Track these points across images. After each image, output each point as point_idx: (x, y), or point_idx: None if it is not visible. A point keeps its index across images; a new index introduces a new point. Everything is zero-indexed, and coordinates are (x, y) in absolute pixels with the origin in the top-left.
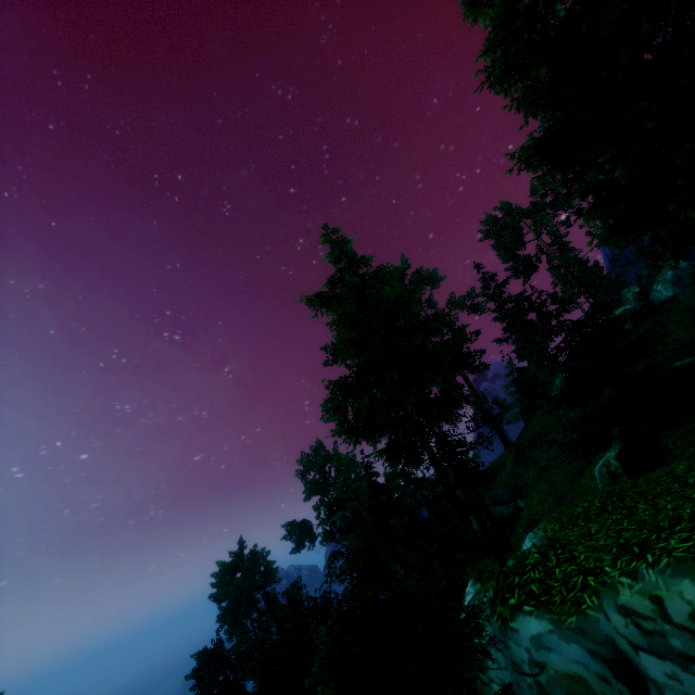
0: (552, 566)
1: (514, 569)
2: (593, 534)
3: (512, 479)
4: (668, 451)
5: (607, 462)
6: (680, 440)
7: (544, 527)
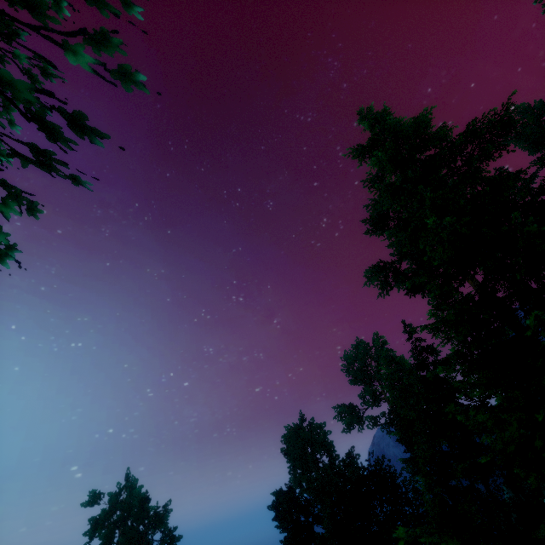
0: None
1: None
2: None
3: None
4: None
5: None
6: None
7: None
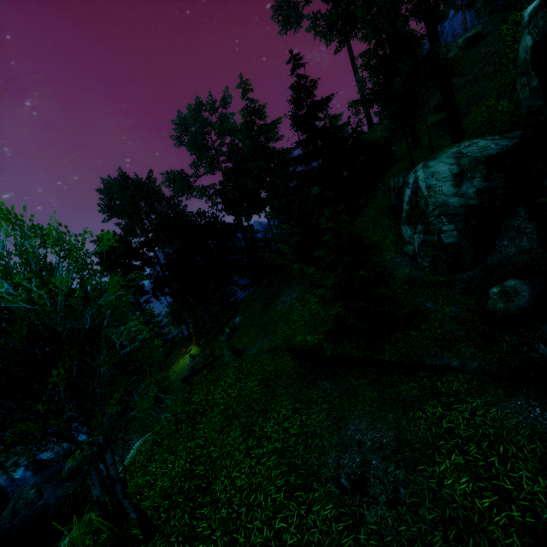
0: None
1: None
2: None
3: (386, 134)
4: None
5: None
6: None
7: None
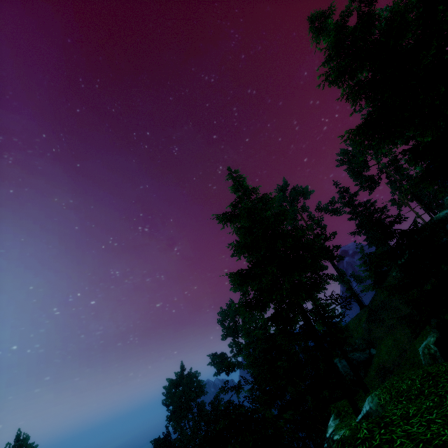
0: (375, 444)
1: (348, 439)
2: (410, 418)
3: (366, 333)
4: None
5: (428, 345)
6: None
7: (379, 394)
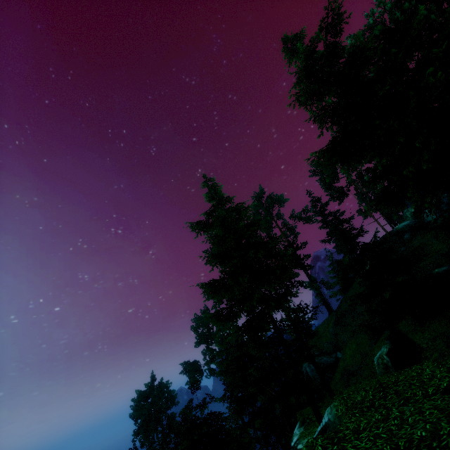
0: None
1: None
2: (360, 432)
3: (333, 337)
4: (422, 351)
5: (381, 356)
6: (431, 341)
7: (337, 406)
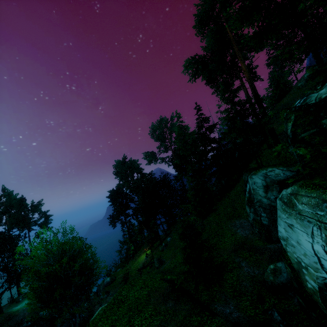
0: None
1: None
2: None
3: None
4: None
5: None
6: None
7: None
